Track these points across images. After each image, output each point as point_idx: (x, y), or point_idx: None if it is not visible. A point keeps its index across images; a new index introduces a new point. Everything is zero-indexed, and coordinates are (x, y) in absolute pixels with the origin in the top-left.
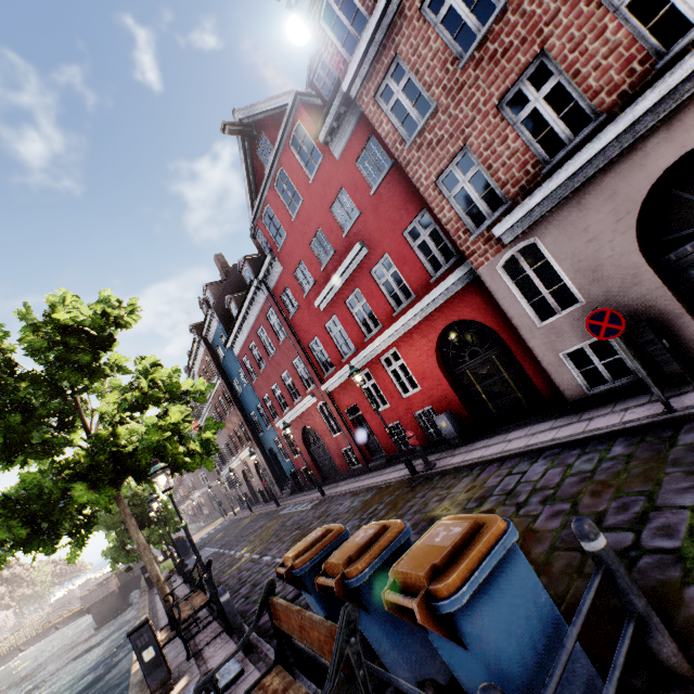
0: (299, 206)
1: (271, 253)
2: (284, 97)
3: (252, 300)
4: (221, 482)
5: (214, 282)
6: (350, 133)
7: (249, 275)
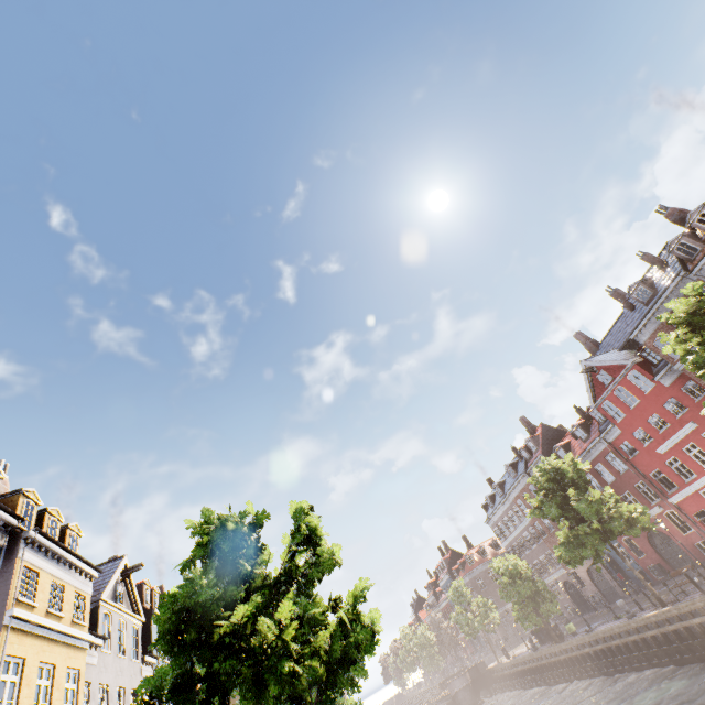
0: (637, 403)
1: (611, 423)
2: (624, 361)
3: (591, 449)
4: (509, 607)
5: (533, 436)
6: (675, 378)
7: (581, 434)
